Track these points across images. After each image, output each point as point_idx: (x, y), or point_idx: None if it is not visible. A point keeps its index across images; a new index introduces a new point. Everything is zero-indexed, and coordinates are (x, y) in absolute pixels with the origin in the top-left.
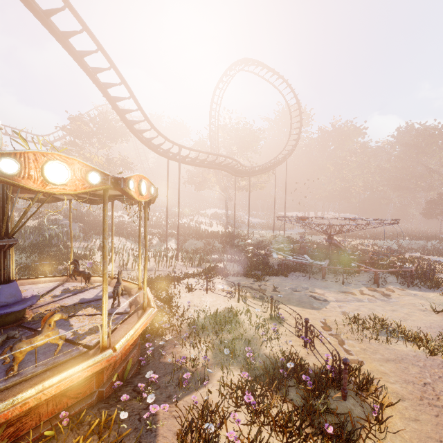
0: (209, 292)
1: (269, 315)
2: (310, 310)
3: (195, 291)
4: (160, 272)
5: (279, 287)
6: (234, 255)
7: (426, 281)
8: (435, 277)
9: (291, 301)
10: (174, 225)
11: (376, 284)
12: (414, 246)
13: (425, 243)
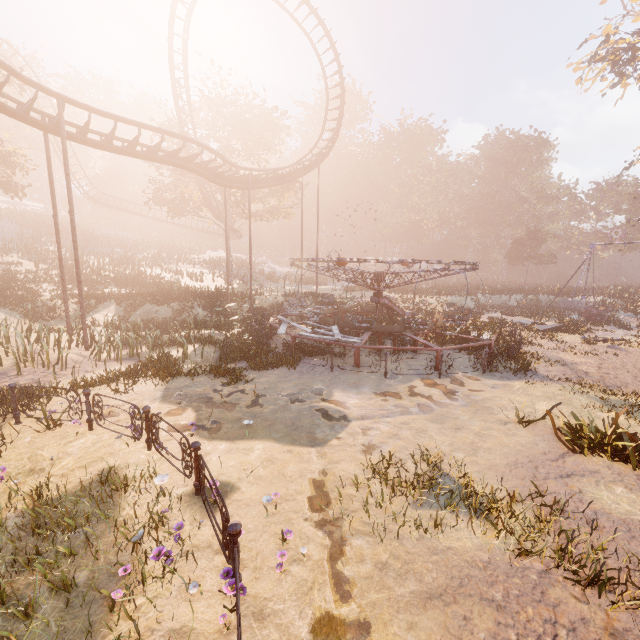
0: (101, 424)
1: (193, 485)
2: (304, 449)
3: (67, 425)
4: (23, 379)
5: (268, 394)
6: (220, 330)
7: (509, 360)
8: (522, 352)
9: (274, 428)
10: (127, 278)
11: (437, 370)
12: (495, 302)
13: (508, 299)
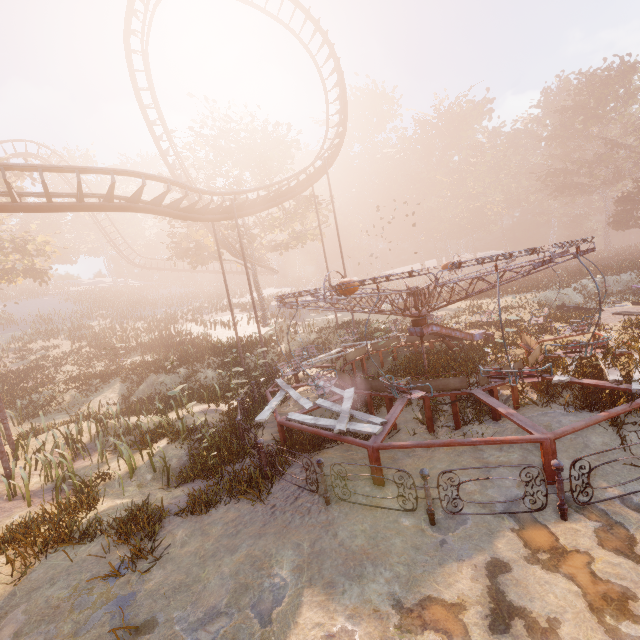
0: None
1: None
2: None
3: None
4: None
5: (160, 620)
6: (216, 404)
7: None
8: None
9: None
10: (155, 342)
11: (552, 484)
12: (613, 287)
13: (633, 278)
